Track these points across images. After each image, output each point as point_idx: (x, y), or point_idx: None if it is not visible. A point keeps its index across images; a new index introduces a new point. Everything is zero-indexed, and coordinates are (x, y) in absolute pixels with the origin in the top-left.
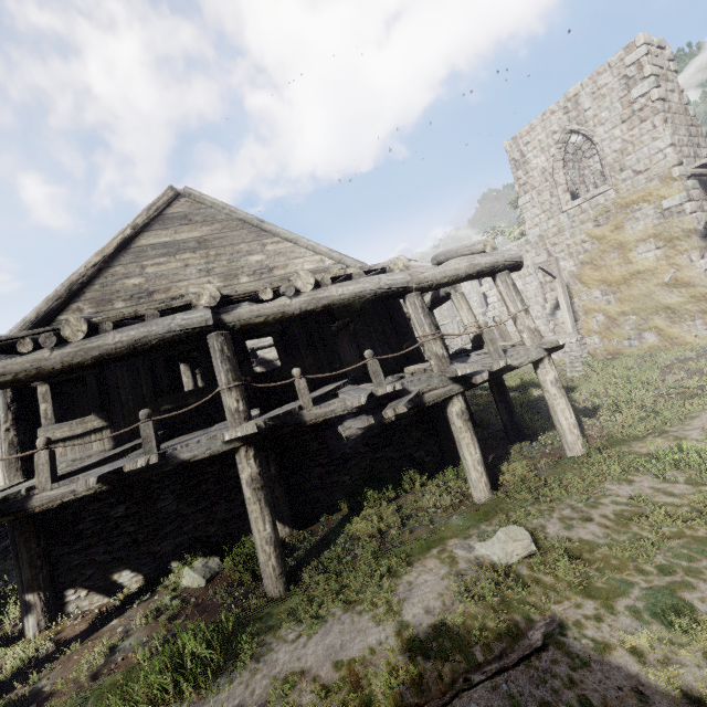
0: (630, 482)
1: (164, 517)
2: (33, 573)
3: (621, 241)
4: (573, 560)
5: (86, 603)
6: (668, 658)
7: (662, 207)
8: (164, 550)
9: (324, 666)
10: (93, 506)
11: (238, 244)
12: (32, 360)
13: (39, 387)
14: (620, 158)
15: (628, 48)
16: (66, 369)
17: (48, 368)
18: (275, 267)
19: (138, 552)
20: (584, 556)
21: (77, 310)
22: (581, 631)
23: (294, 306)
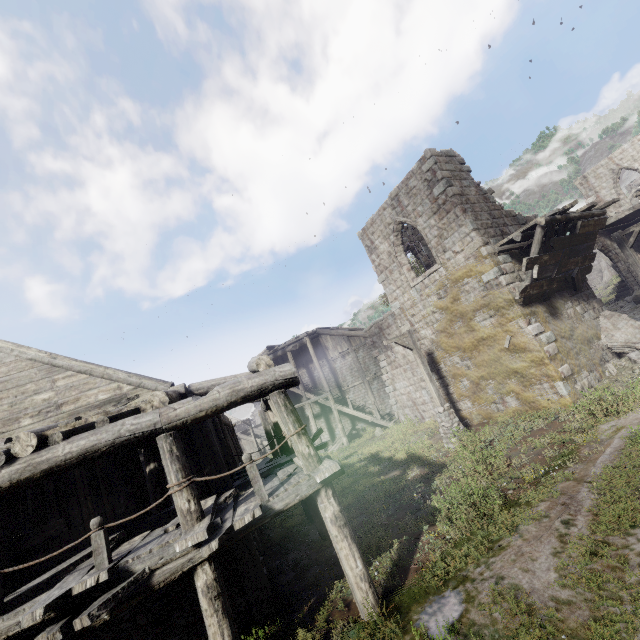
0: None
1: None
2: None
3: (461, 311)
4: None
5: None
6: None
7: (483, 280)
8: None
9: None
10: None
11: (24, 385)
12: None
13: None
14: (440, 242)
15: (421, 159)
16: None
17: None
18: (64, 403)
19: None
20: None
21: None
22: None
23: (1, 479)
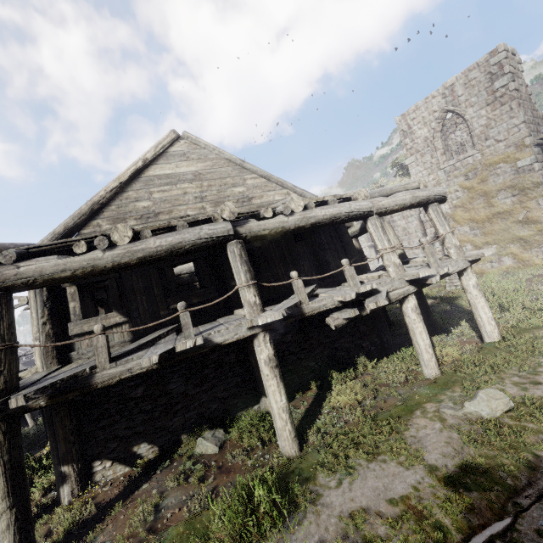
0: None
1: (174, 397)
2: (68, 448)
3: (485, 190)
4: None
5: (110, 473)
6: None
7: (517, 166)
8: (175, 425)
9: (381, 504)
10: (116, 389)
11: (225, 178)
12: (88, 259)
13: (68, 288)
14: (485, 131)
15: (492, 52)
16: (115, 268)
17: (100, 266)
18: (253, 197)
19: (154, 427)
20: None
21: (97, 226)
22: None
23: (290, 222)
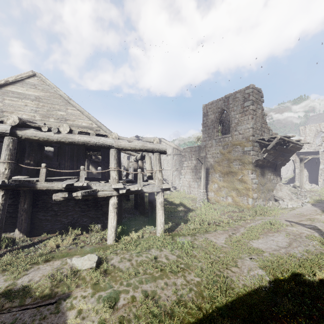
0: (160, 250)
1: None
2: None
3: (229, 157)
4: (103, 273)
5: None
6: (85, 316)
7: (244, 149)
8: None
9: None
10: None
11: (55, 104)
12: None
13: None
14: (236, 126)
15: (247, 87)
16: None
17: None
18: (69, 120)
19: None
20: (110, 273)
21: None
22: (72, 300)
23: (54, 137)
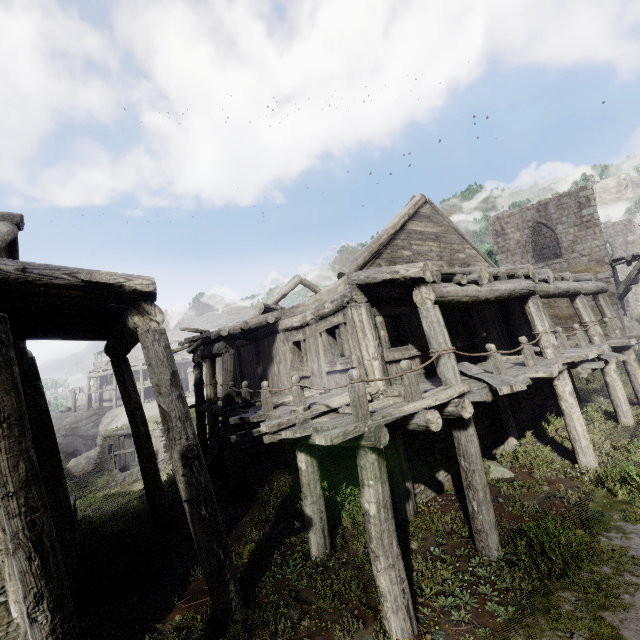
0: None
1: None
2: (407, 465)
3: None
4: None
5: (424, 496)
6: None
7: (597, 277)
8: None
9: None
10: None
11: (453, 244)
12: (475, 290)
13: (377, 317)
14: (572, 245)
15: (581, 188)
16: (484, 301)
17: (480, 298)
18: (470, 265)
19: (447, 456)
20: None
21: (379, 265)
22: None
23: (551, 289)
